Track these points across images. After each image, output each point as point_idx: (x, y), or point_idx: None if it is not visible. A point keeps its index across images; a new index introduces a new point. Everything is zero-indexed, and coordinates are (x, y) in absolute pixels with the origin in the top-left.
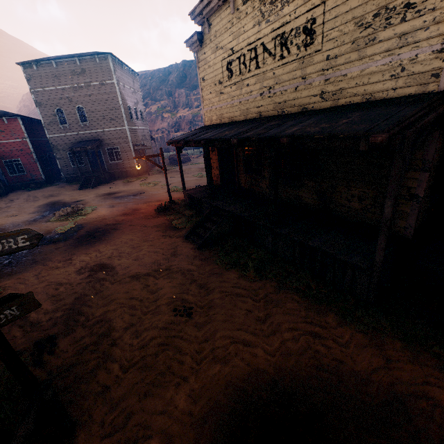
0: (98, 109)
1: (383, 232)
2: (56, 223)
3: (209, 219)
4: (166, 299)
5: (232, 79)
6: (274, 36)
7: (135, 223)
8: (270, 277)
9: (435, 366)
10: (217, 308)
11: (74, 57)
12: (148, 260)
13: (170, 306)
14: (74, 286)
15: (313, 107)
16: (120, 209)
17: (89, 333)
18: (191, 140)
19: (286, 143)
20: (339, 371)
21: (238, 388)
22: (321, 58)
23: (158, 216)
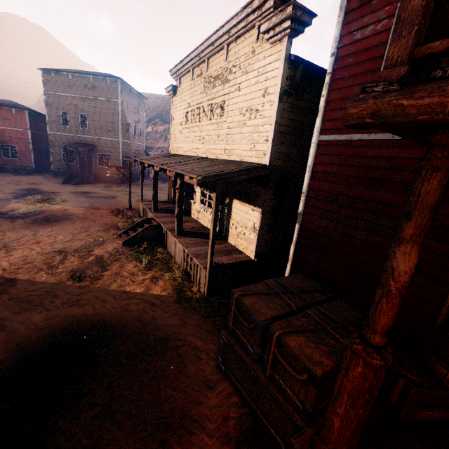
0: (99, 119)
1: (210, 242)
2: (23, 205)
3: (143, 225)
4: (72, 269)
5: (187, 124)
6: (208, 104)
7: (89, 218)
8: (156, 270)
9: (208, 330)
10: (103, 280)
11: (89, 74)
12: (78, 244)
13: (70, 273)
14: (9, 249)
15: (221, 157)
16: (85, 205)
17: (1, 277)
18: (144, 161)
19: (174, 175)
20: (148, 322)
21: (77, 320)
22: (226, 126)
23: (112, 217)
